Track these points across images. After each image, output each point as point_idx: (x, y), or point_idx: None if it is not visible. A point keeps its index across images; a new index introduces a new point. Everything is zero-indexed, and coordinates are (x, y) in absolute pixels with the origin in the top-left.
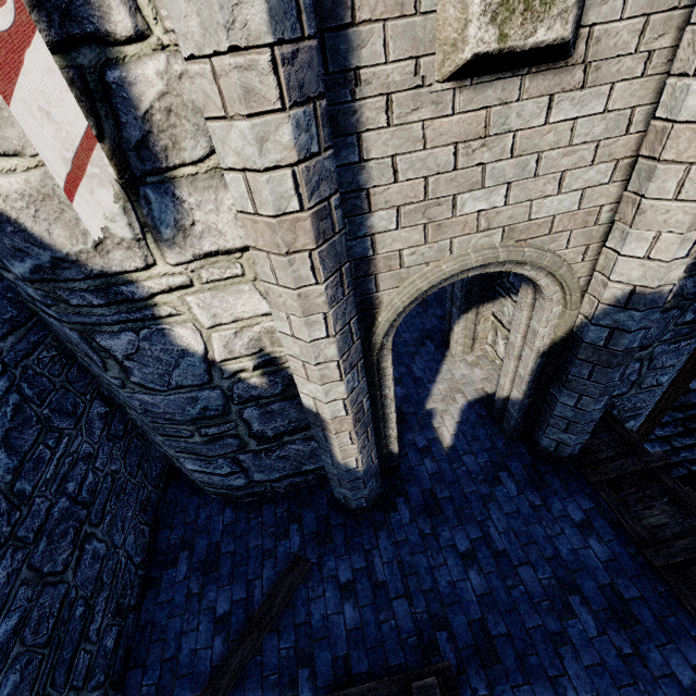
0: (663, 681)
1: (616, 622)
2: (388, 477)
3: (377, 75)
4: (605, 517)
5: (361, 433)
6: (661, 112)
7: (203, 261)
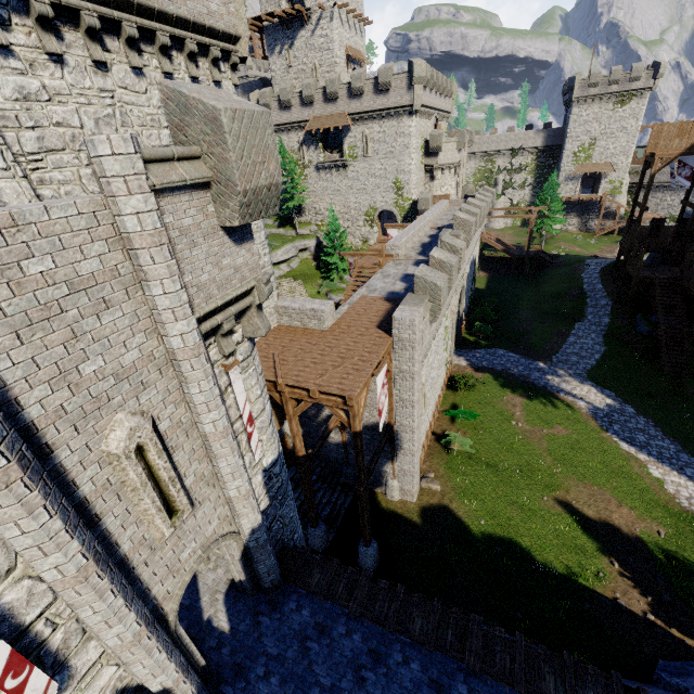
0: (340, 639)
1: (322, 635)
2: (209, 682)
3: (140, 561)
4: (303, 595)
5: (188, 674)
6: (226, 494)
7: (82, 679)
